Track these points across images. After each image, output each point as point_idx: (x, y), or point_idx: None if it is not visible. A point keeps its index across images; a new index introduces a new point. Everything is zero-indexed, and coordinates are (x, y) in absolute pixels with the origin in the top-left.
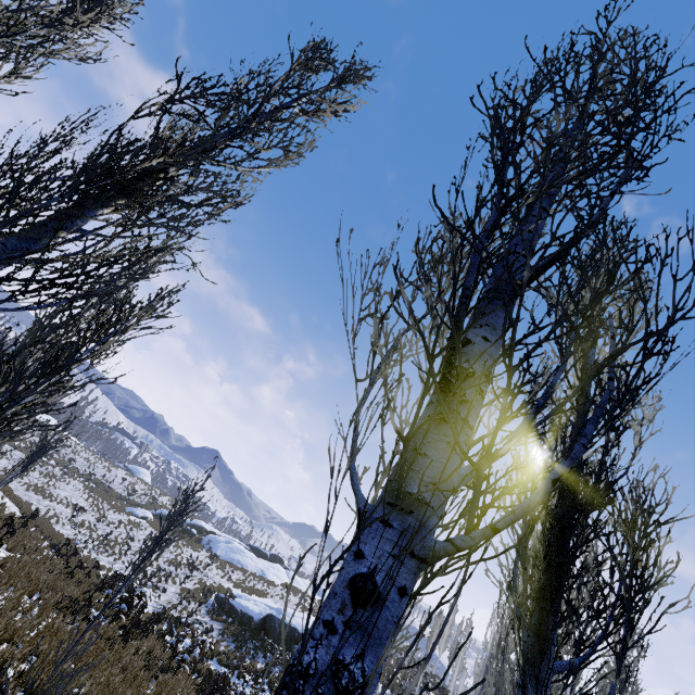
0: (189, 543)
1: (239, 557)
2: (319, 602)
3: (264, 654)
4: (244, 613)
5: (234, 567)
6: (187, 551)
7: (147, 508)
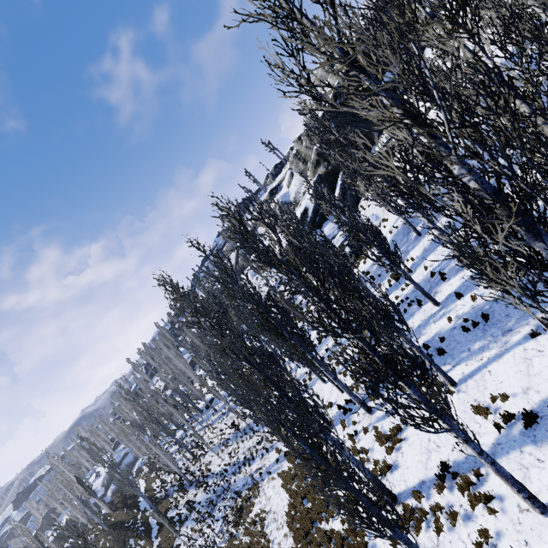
0: None
1: None
2: None
3: None
4: None
5: None
6: None
7: None
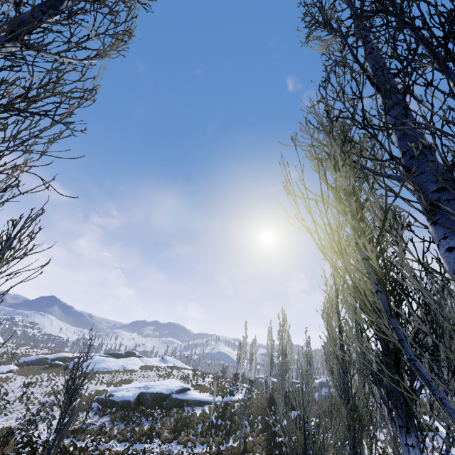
0: (59, 373)
1: (103, 365)
2: (167, 367)
3: (146, 418)
4: (123, 400)
5: (101, 373)
6: (59, 379)
7: (8, 363)
